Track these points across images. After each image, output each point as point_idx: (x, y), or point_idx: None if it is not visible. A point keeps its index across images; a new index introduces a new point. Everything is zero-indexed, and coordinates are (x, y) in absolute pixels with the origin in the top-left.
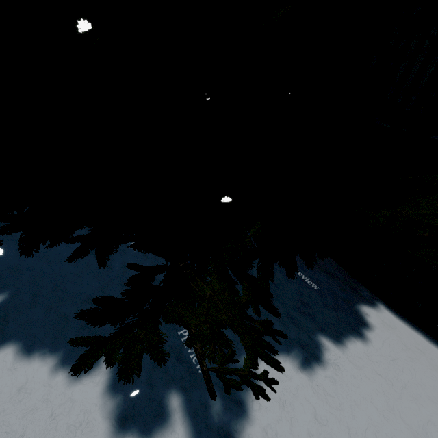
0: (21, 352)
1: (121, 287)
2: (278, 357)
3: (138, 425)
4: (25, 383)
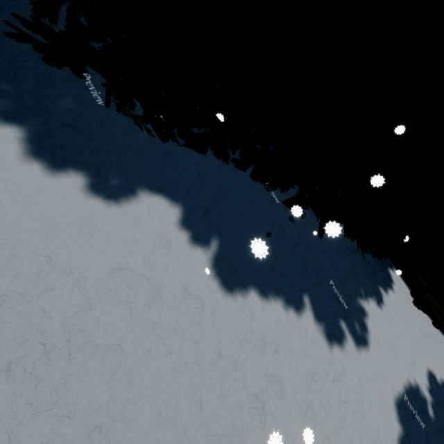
0: (260, 295)
1: (287, 241)
2: (370, 299)
3: (335, 338)
4: (277, 318)
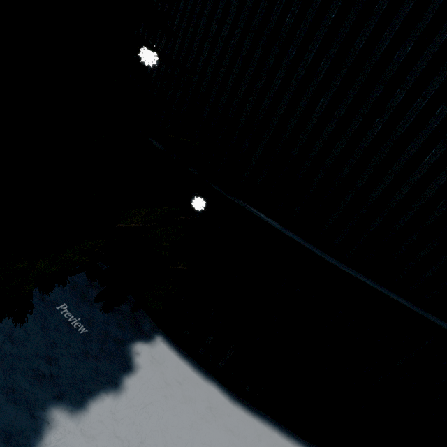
0: None
1: None
2: None
3: None
4: None
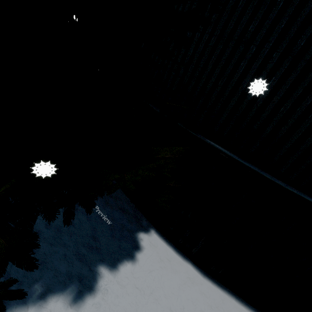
0: None
1: None
2: (51, 299)
3: None
4: None
